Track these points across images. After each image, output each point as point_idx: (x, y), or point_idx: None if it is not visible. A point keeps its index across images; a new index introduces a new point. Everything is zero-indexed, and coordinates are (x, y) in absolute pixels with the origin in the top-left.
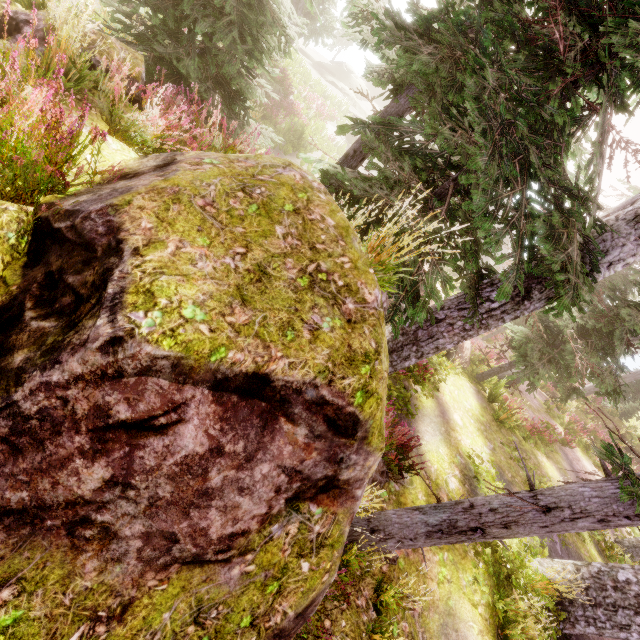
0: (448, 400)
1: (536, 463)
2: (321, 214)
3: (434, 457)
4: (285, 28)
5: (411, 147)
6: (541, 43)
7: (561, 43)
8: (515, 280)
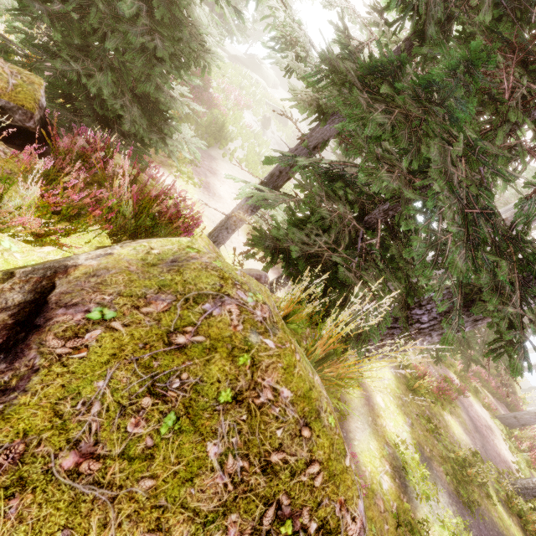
0: (370, 382)
1: (444, 425)
2: (272, 385)
3: (367, 457)
4: (203, 43)
5: (340, 177)
6: (487, 91)
7: (508, 92)
8: (457, 326)
